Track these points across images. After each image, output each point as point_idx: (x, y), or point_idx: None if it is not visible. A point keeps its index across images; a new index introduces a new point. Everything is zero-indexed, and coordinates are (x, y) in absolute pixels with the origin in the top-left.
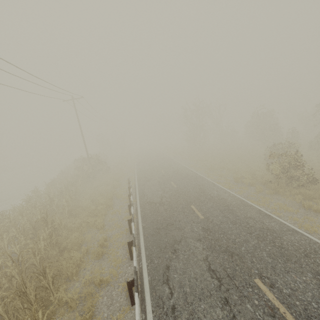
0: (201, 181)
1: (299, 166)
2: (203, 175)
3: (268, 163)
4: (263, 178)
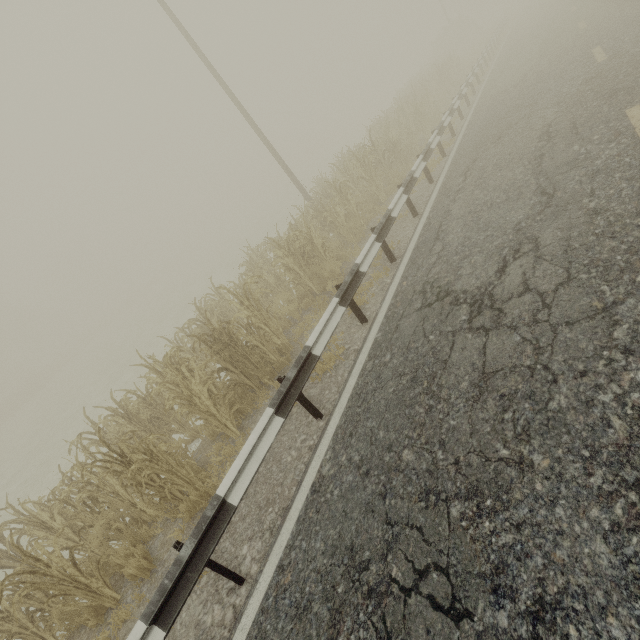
0: None
1: None
2: None
3: None
4: None
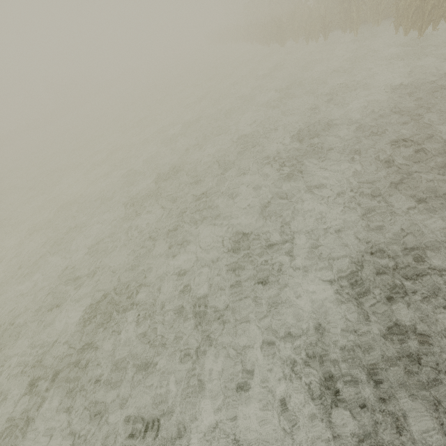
0: None
1: None
2: None
3: None
4: None
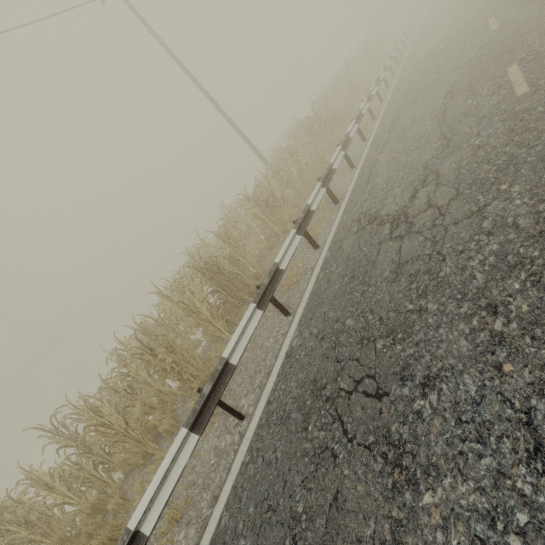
0: None
1: None
2: None
3: None
4: None
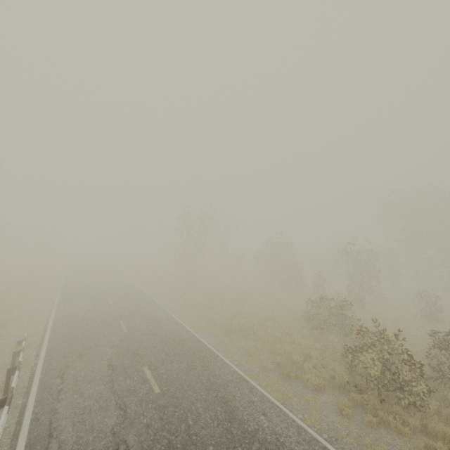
0: (218, 371)
1: (413, 364)
2: (214, 348)
3: (312, 327)
4: (343, 377)
